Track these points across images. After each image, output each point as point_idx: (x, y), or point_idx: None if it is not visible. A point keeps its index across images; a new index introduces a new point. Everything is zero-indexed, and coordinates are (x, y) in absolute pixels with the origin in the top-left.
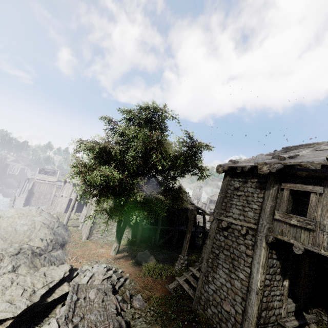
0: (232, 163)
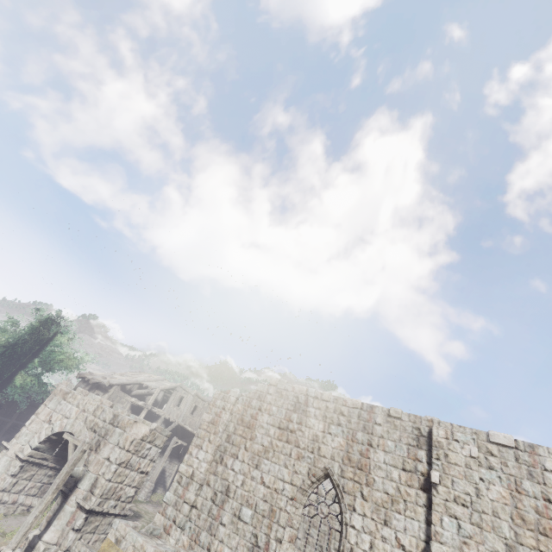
0: (89, 373)
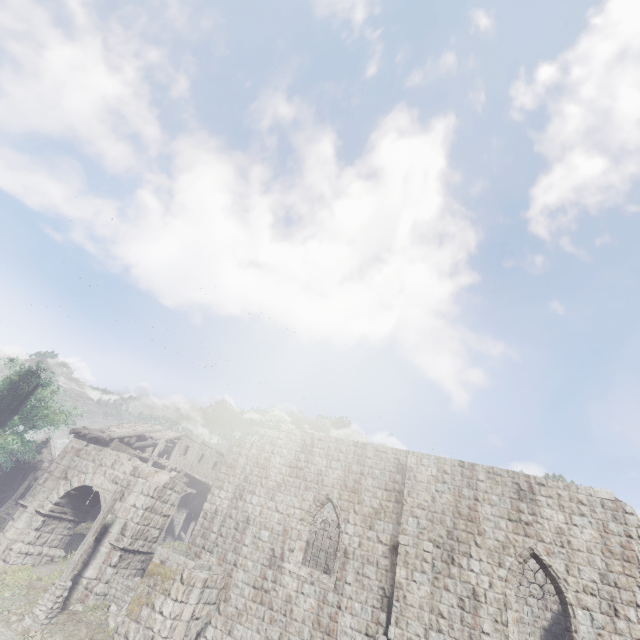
0: (84, 428)
